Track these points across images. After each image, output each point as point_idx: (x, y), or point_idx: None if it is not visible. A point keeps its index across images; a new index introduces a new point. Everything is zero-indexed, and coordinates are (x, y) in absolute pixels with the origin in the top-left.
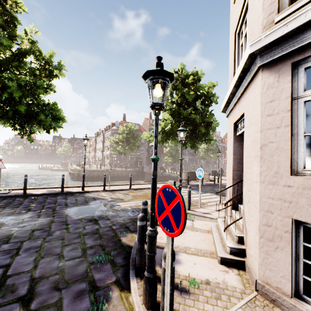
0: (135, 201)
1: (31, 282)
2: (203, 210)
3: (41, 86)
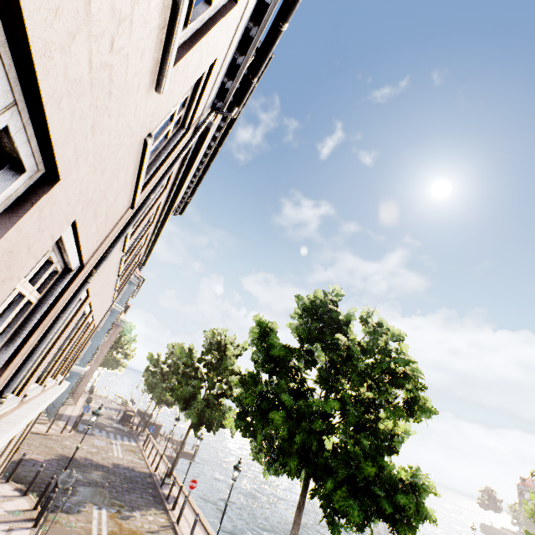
0: (109, 521)
1: (14, 465)
2: (20, 534)
3: (231, 382)
